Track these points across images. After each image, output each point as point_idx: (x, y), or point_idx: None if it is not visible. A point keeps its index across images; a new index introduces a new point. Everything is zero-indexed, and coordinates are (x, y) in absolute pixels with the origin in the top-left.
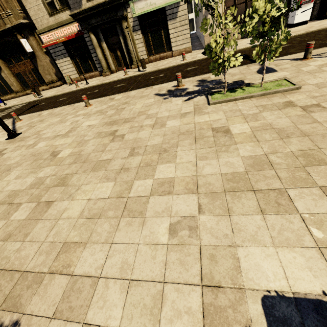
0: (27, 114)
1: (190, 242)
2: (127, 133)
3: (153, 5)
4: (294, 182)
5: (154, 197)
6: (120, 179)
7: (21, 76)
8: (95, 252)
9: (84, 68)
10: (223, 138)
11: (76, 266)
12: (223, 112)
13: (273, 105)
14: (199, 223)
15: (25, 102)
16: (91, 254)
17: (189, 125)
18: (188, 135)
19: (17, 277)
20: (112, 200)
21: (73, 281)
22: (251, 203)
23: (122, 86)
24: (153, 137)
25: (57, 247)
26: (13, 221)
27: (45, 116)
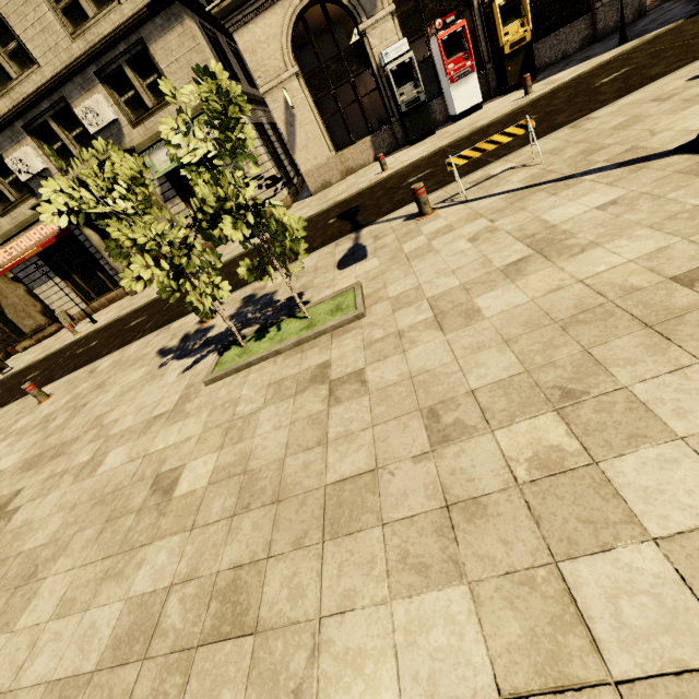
0: None
1: None
2: (28, 500)
3: None
4: None
5: None
6: None
7: None
8: None
9: (93, 289)
10: (147, 518)
11: None
12: (210, 410)
13: (294, 379)
14: None
15: None
16: None
17: (132, 465)
18: (104, 507)
19: None
20: None
21: None
22: None
23: (137, 325)
24: (50, 518)
25: None
26: None
27: None
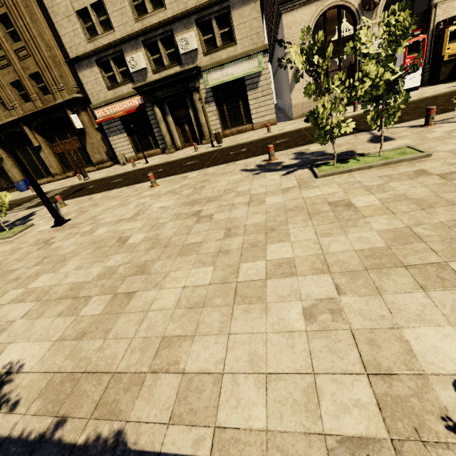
0: (73, 199)
1: (337, 327)
2: (216, 212)
3: (229, 75)
4: (454, 254)
5: (272, 280)
6: (221, 263)
7: (64, 156)
8: (209, 345)
9: (142, 145)
10: (346, 212)
11: (187, 363)
12: (337, 184)
13: (400, 175)
14: (342, 305)
15: (67, 186)
16: (203, 348)
17: (296, 200)
18: (298, 211)
19: (106, 379)
20: (215, 286)
21: (188, 379)
22: (405, 280)
23: (195, 163)
24: (251, 216)
25: (155, 342)
26: (84, 317)
27: (98, 199)
